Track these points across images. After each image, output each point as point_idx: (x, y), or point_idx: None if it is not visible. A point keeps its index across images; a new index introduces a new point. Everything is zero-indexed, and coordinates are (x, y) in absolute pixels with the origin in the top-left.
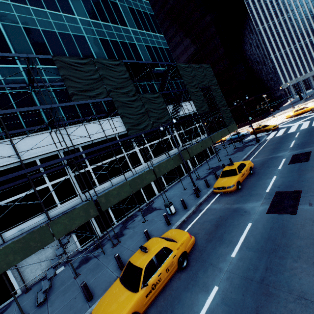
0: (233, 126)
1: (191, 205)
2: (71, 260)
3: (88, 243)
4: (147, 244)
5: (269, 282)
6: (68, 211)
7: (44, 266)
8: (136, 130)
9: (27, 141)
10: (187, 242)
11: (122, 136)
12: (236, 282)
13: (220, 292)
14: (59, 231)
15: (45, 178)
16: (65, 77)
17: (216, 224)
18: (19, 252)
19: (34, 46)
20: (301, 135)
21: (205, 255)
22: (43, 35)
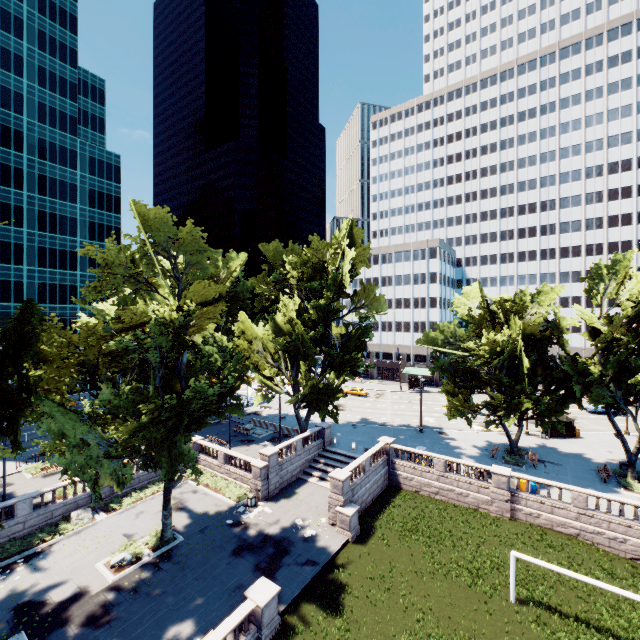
0: None
1: None
2: None
3: None
4: None
5: None
6: None
7: None
8: None
9: None
10: None
11: None
12: None
13: None
14: None
15: None
16: None
17: None
18: None
19: None
20: None
21: None
22: None
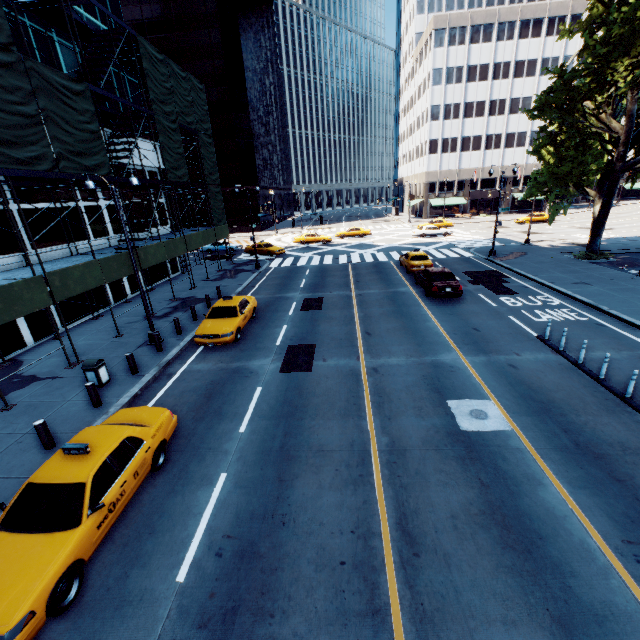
0: (224, 229)
1: (147, 367)
2: None
3: None
4: (80, 441)
5: (289, 447)
6: None
7: None
8: (3, 158)
9: None
10: (168, 424)
11: None
12: (251, 459)
13: (230, 477)
14: None
15: None
16: None
17: (207, 394)
18: None
19: None
20: (313, 274)
21: (197, 440)
22: None
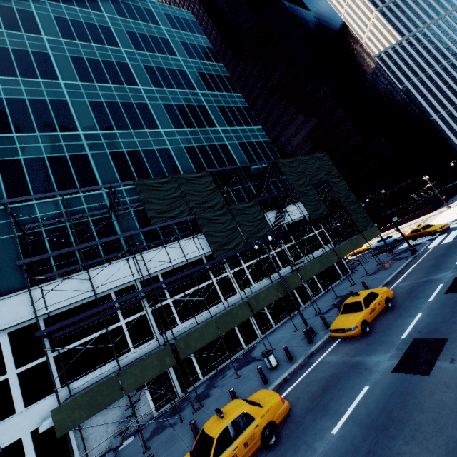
0: (372, 230)
1: (299, 356)
2: (143, 429)
3: (164, 406)
4: (226, 407)
5: None
6: (142, 358)
7: (110, 434)
8: (225, 251)
9: (103, 271)
10: (277, 408)
11: (211, 256)
12: None
13: None
14: (129, 384)
15: (119, 314)
16: (144, 201)
17: (324, 385)
18: (85, 408)
19: (117, 169)
20: None
21: (301, 430)
22: (127, 155)
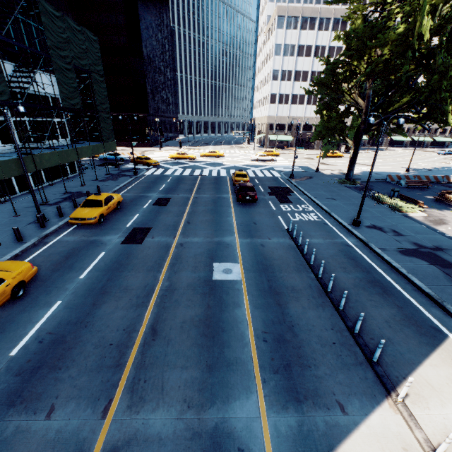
0: (113, 144)
1: (30, 237)
2: None
3: None
4: None
5: (107, 287)
6: None
7: None
8: None
9: None
10: (28, 271)
11: None
12: (81, 293)
13: (64, 303)
14: None
15: None
16: None
17: (67, 255)
18: None
19: None
20: (172, 181)
21: (50, 283)
22: None
